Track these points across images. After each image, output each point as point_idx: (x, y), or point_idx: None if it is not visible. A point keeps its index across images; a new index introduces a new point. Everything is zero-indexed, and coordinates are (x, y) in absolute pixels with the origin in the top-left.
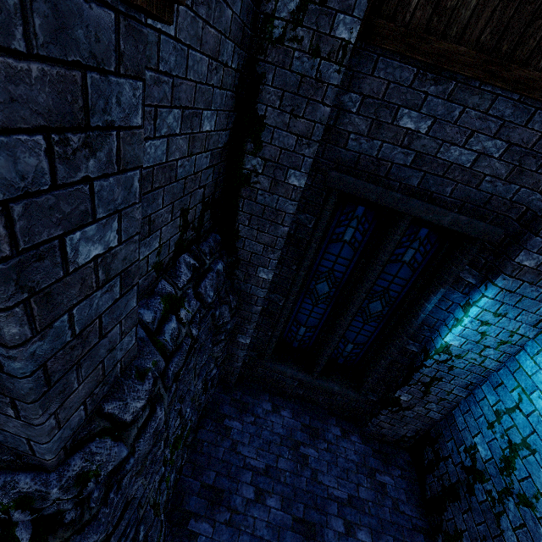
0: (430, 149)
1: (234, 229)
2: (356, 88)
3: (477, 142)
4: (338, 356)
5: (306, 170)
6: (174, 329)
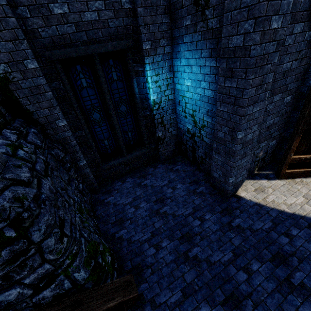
0: (77, 19)
1: (25, 110)
2: (20, 3)
3: (92, 6)
4: (129, 142)
5: (32, 57)
6: (25, 153)
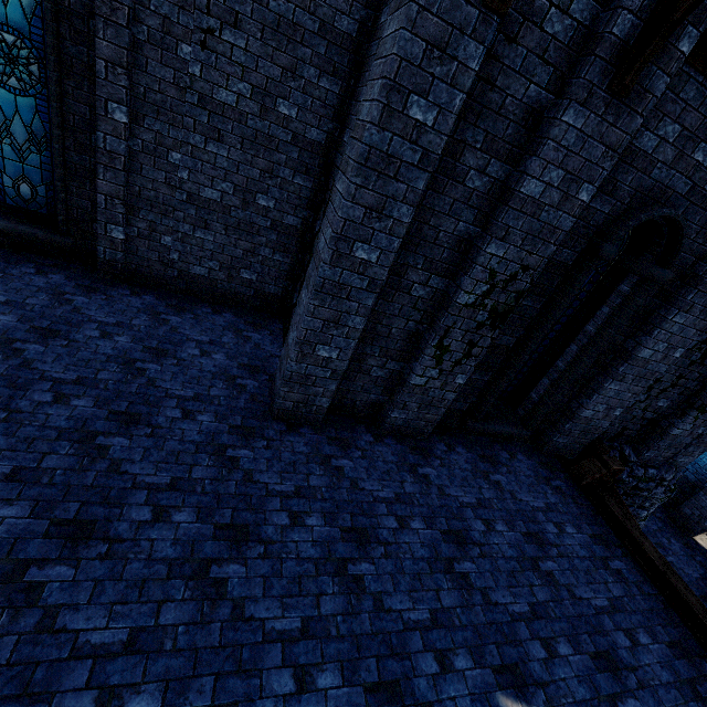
0: None
1: None
2: None
3: None
4: None
5: None
6: None
